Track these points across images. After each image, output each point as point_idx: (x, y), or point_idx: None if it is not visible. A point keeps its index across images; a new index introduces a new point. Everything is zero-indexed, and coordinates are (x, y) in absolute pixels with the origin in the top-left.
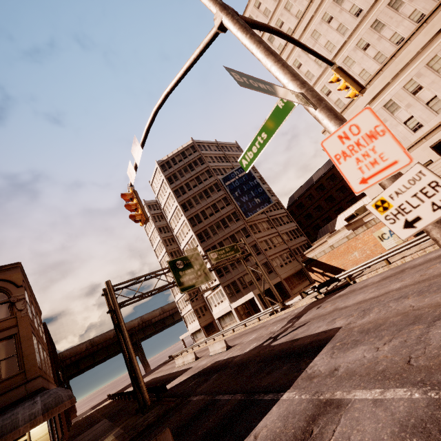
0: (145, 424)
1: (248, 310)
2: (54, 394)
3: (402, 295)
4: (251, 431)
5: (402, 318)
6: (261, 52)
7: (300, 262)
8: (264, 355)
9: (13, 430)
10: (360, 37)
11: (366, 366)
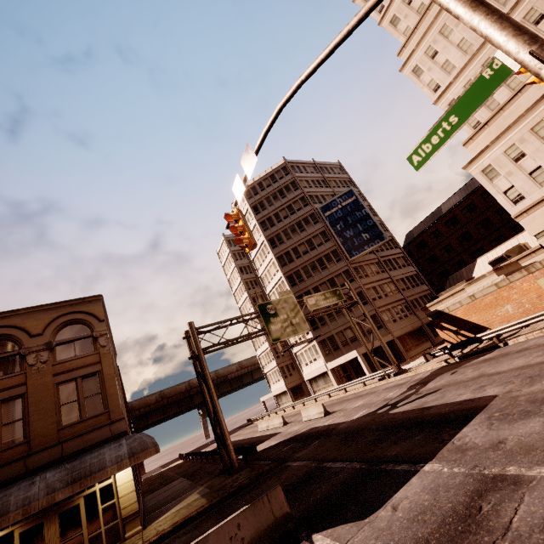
0: (236, 485)
1: (348, 373)
2: (139, 439)
3: None
4: (385, 501)
5: None
6: (464, 4)
7: (419, 317)
8: (383, 423)
9: (101, 470)
10: (531, 6)
11: None
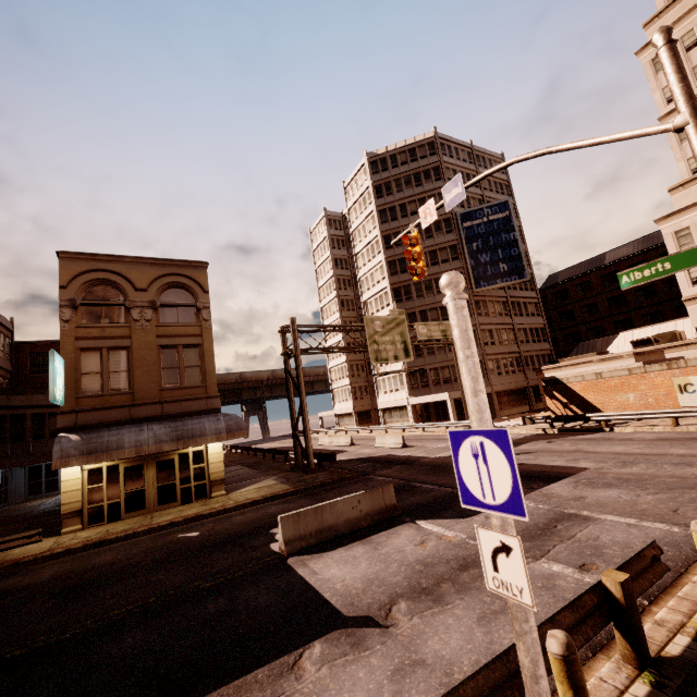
0: (319, 481)
1: (429, 413)
2: (234, 419)
3: (685, 463)
4: (479, 513)
5: (677, 480)
6: None
7: (527, 377)
8: None
9: (202, 436)
10: None
11: (622, 504)
